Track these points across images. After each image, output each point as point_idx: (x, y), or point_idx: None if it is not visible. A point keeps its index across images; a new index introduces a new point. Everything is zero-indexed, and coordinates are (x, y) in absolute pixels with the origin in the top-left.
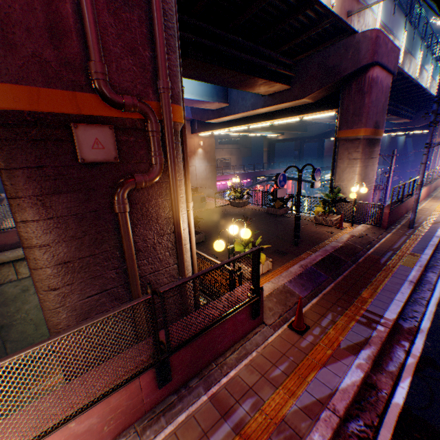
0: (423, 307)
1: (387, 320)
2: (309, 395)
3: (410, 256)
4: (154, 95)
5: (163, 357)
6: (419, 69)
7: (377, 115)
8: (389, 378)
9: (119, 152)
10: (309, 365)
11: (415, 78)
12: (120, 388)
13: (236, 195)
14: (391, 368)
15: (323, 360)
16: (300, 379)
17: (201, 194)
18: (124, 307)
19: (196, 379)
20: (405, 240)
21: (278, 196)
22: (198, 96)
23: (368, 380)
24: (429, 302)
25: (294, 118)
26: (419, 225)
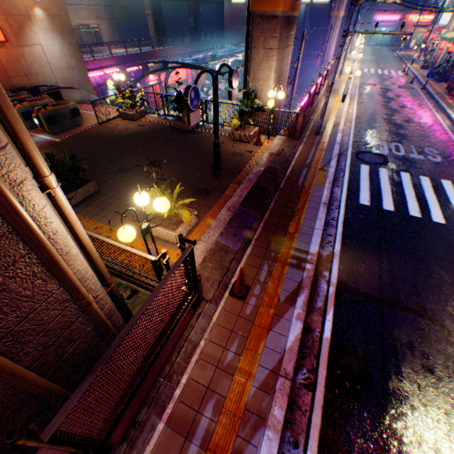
0: (335, 229)
1: (312, 255)
2: (263, 369)
3: (321, 172)
4: None
5: (92, 451)
6: None
7: None
8: (319, 315)
9: None
10: (257, 334)
11: None
12: None
13: (127, 103)
14: (319, 304)
15: (269, 323)
16: (252, 354)
17: (70, 105)
18: None
19: (145, 410)
20: (315, 152)
21: (192, 124)
22: None
23: (304, 325)
24: (338, 222)
25: None
26: (323, 130)
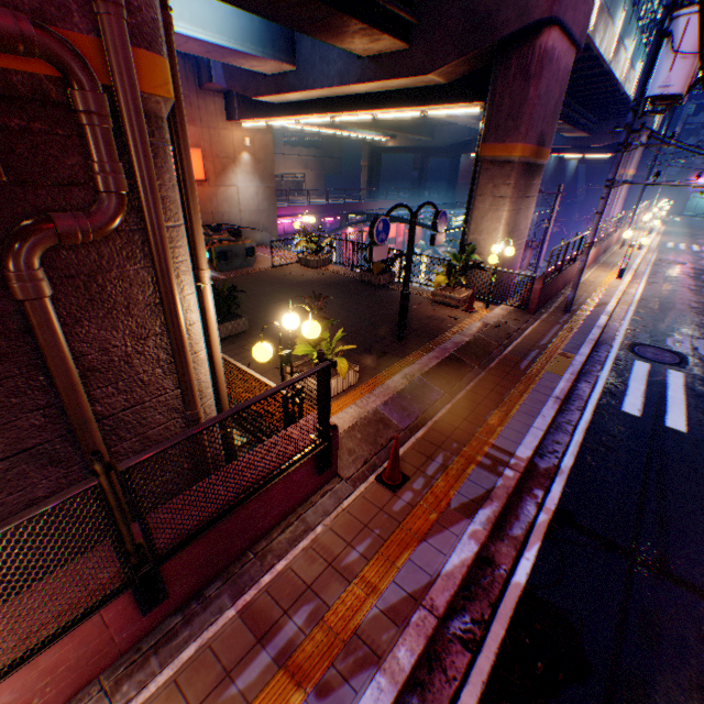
0: (568, 436)
1: (519, 459)
2: (397, 589)
3: (560, 357)
4: (85, 18)
5: (146, 569)
6: (616, 44)
7: (545, 123)
8: (512, 547)
9: (8, 158)
10: (402, 540)
11: (608, 61)
12: (50, 645)
13: (310, 247)
14: (516, 532)
15: (424, 531)
16: (387, 564)
17: (247, 243)
18: (31, 515)
19: (218, 584)
20: (557, 333)
21: (374, 259)
22: (234, 41)
23: (483, 553)
24: (576, 428)
25: (413, 111)
26: (578, 308)
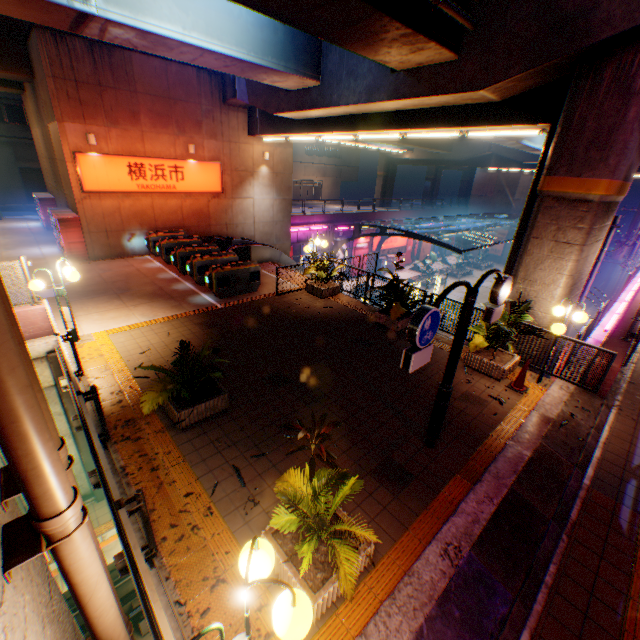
0: None
1: None
2: None
3: None
4: None
5: None
6: None
7: (636, 151)
8: None
9: None
10: None
11: None
12: None
13: (319, 276)
14: None
15: None
16: None
17: (251, 267)
18: None
19: None
20: None
21: (411, 368)
22: (253, 53)
23: None
24: None
25: (450, 131)
26: None
